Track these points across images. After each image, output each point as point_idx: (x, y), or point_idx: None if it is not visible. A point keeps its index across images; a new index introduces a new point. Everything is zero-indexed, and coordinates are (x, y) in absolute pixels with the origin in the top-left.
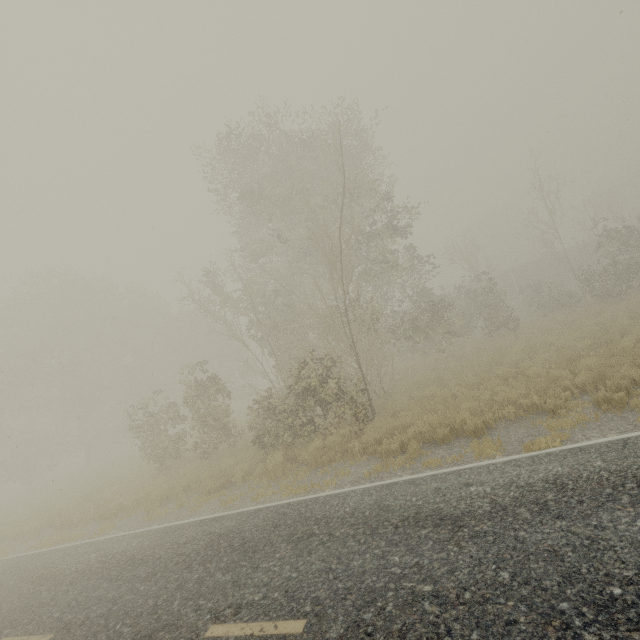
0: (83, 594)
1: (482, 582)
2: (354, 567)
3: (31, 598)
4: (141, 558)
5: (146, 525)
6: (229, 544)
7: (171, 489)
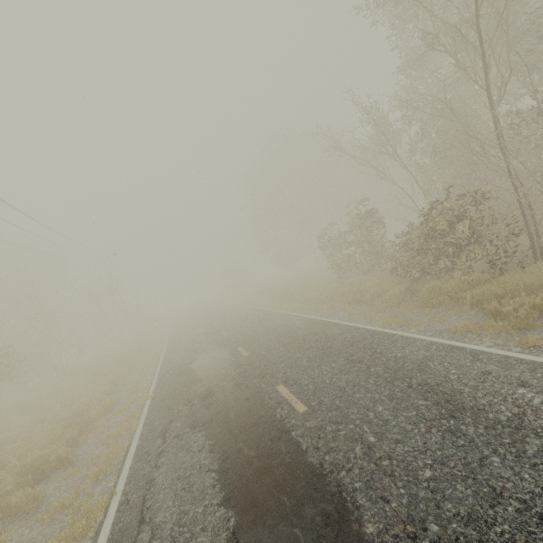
0: (266, 341)
1: (405, 464)
2: (354, 397)
3: (256, 334)
4: (292, 333)
5: (312, 313)
6: (323, 345)
7: (334, 294)
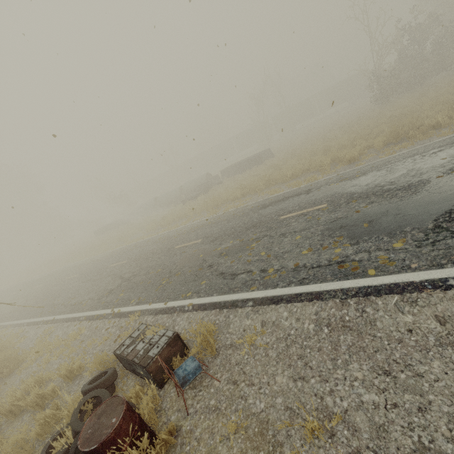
0: None
1: None
2: None
3: None
4: None
5: None
6: None
7: None
